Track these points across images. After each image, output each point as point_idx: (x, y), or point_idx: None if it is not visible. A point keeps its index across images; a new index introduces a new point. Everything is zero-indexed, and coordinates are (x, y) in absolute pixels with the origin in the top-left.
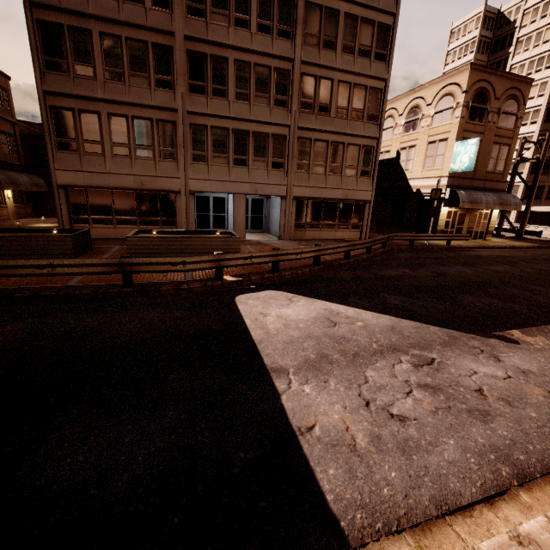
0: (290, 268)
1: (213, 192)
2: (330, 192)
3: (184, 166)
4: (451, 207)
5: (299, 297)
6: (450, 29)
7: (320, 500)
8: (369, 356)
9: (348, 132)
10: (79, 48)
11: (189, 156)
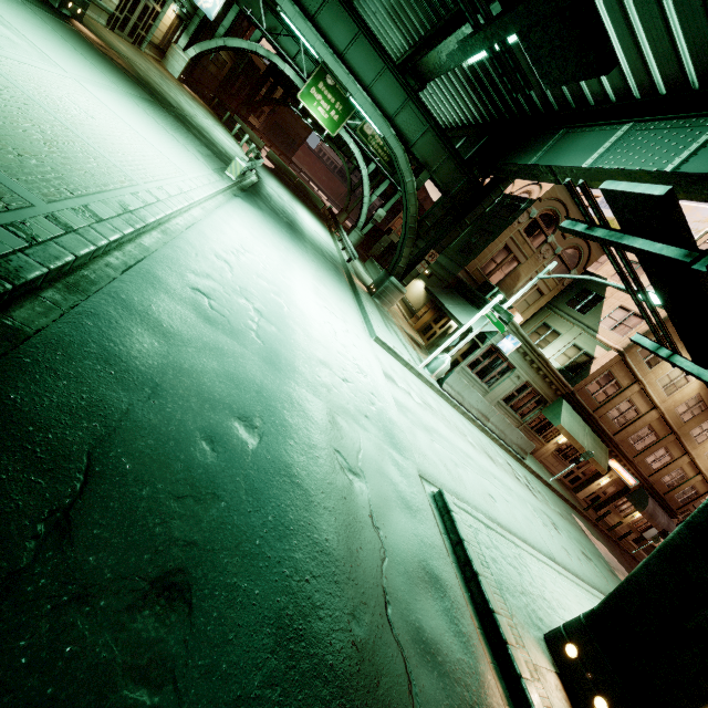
0: None
1: None
2: None
3: None
4: None
5: None
6: None
7: None
8: None
9: None
10: None
11: None
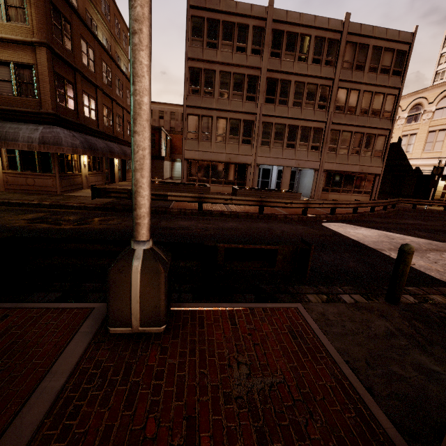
0: (339, 213)
1: (271, 165)
2: (350, 167)
3: (255, 148)
4: None
5: (359, 227)
6: (445, 36)
7: (434, 277)
8: (424, 250)
9: (368, 125)
10: (207, 80)
11: (259, 142)
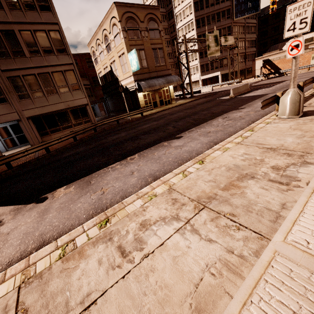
0: None
1: None
2: (55, 107)
3: None
4: (144, 92)
5: None
6: None
7: None
8: None
9: (47, 65)
10: None
11: None
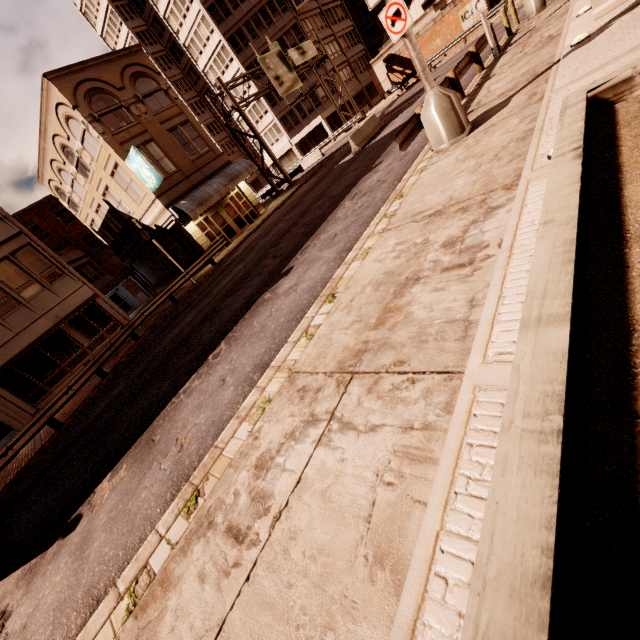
0: None
1: None
2: (30, 333)
3: None
4: (196, 219)
5: None
6: (79, 11)
7: None
8: None
9: None
10: None
11: None
